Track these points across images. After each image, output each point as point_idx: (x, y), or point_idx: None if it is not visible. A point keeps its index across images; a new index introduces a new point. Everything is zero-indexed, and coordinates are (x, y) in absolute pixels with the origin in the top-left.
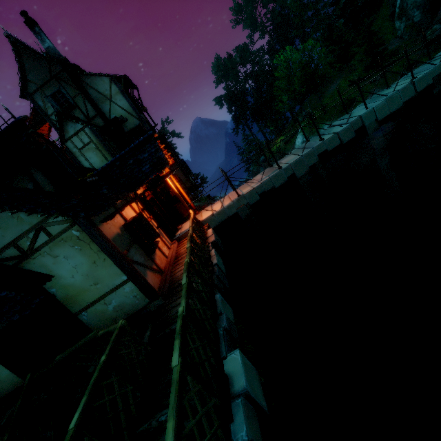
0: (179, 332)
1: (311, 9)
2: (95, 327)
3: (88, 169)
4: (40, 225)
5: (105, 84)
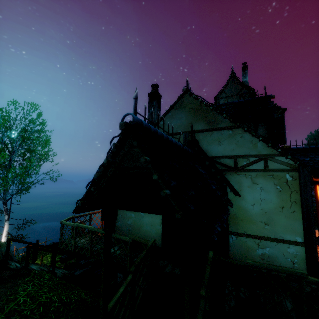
0: None
1: None
2: (230, 254)
3: None
4: (266, 157)
5: None
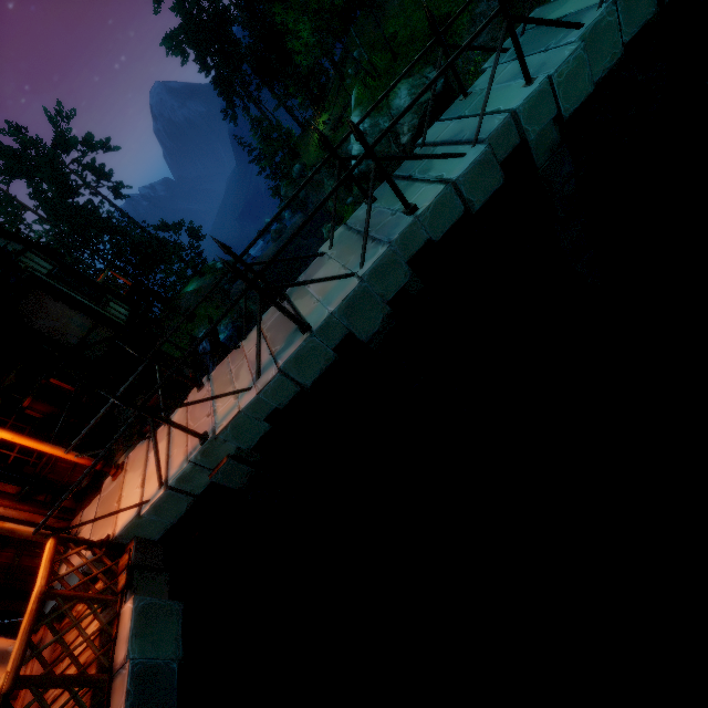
0: None
1: None
2: None
3: None
4: None
5: None
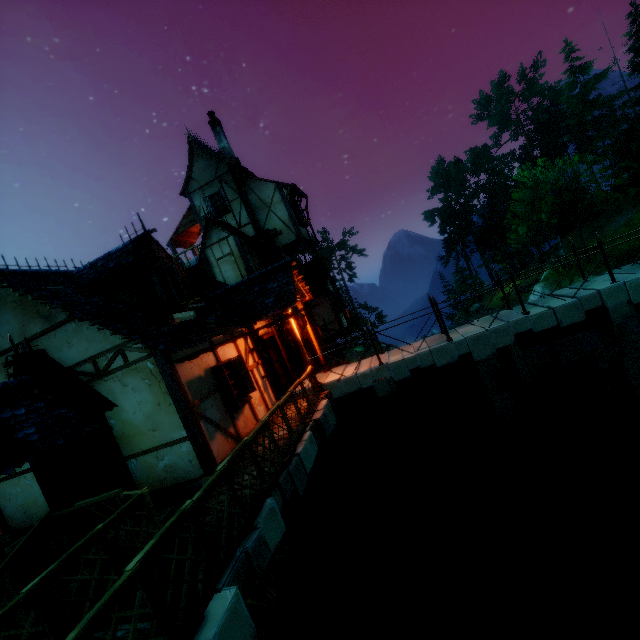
0: (163, 531)
1: (600, 107)
2: (140, 482)
3: (218, 283)
4: (121, 348)
5: (268, 190)
